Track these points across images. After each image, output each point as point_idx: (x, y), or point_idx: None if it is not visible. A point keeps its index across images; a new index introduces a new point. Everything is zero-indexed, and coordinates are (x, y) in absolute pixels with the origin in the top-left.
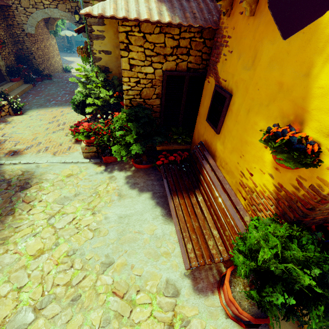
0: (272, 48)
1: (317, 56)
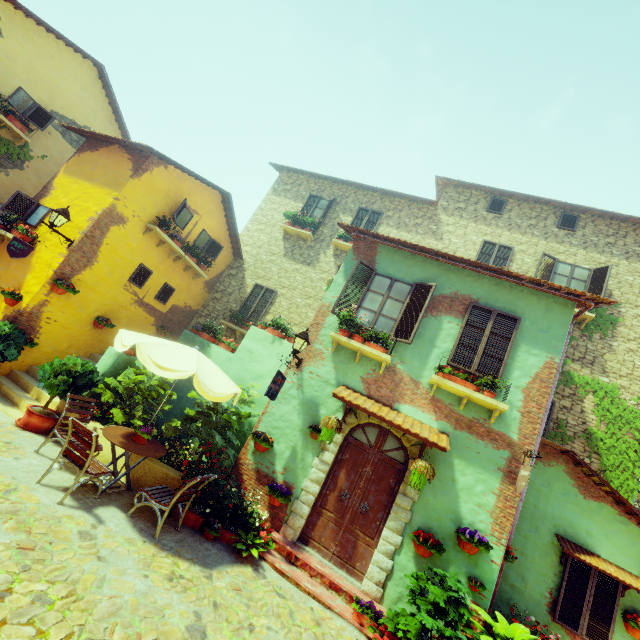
0: (17, 265)
1: (29, 271)
